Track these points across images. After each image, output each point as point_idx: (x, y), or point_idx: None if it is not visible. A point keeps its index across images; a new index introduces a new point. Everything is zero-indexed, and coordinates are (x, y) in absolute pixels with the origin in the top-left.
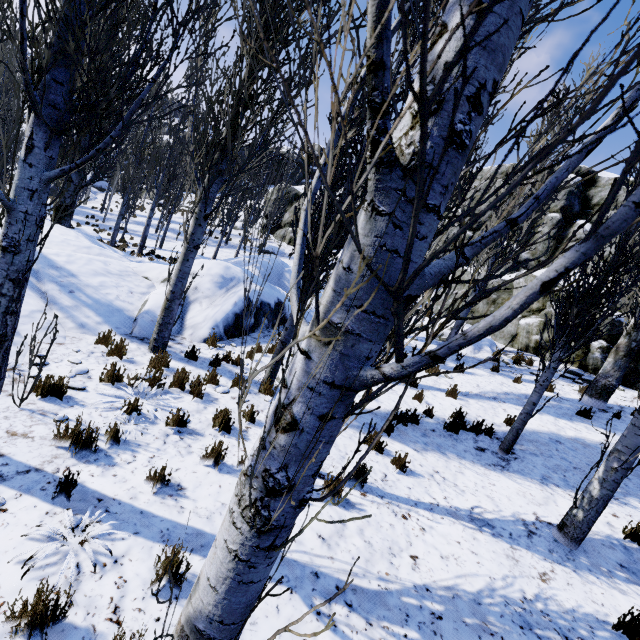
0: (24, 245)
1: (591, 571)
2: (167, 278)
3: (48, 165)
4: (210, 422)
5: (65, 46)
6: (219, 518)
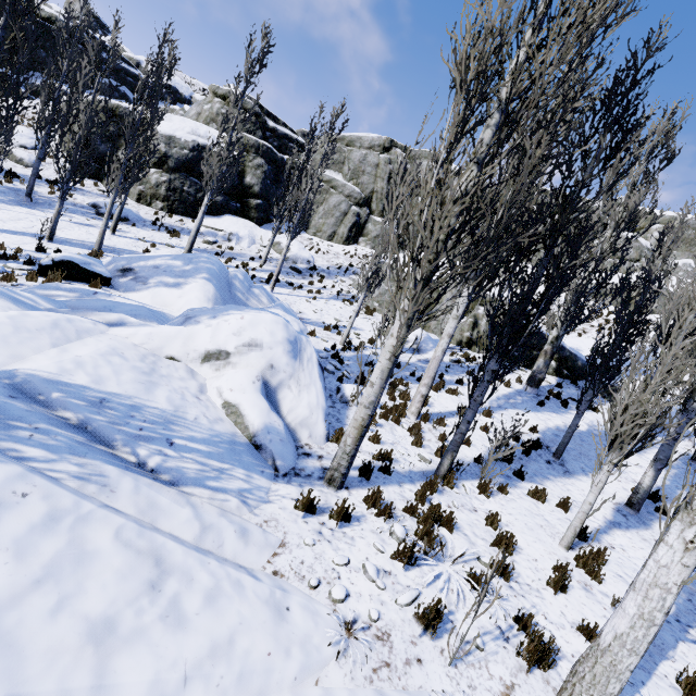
0: None
1: (652, 524)
2: (210, 354)
3: None
4: (491, 548)
5: None
6: None
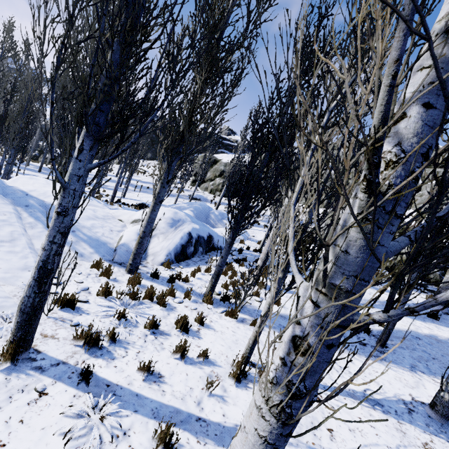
0: (71, 210)
1: None
2: (135, 220)
3: (90, 160)
4: (173, 325)
5: (113, 92)
6: (190, 399)
